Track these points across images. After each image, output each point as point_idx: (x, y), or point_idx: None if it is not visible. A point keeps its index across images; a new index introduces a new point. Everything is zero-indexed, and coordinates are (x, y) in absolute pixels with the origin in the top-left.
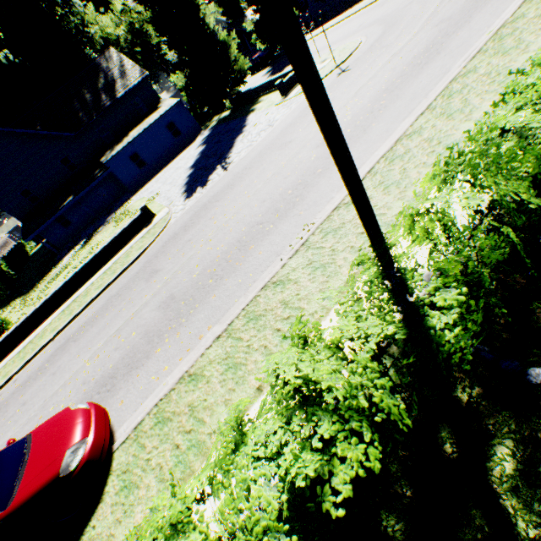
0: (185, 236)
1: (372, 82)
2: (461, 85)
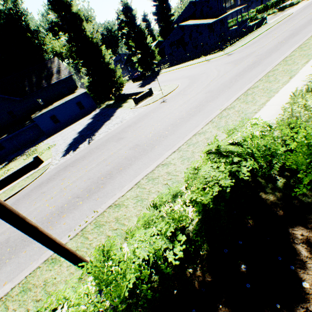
0: (45, 187)
1: (169, 115)
2: (195, 140)
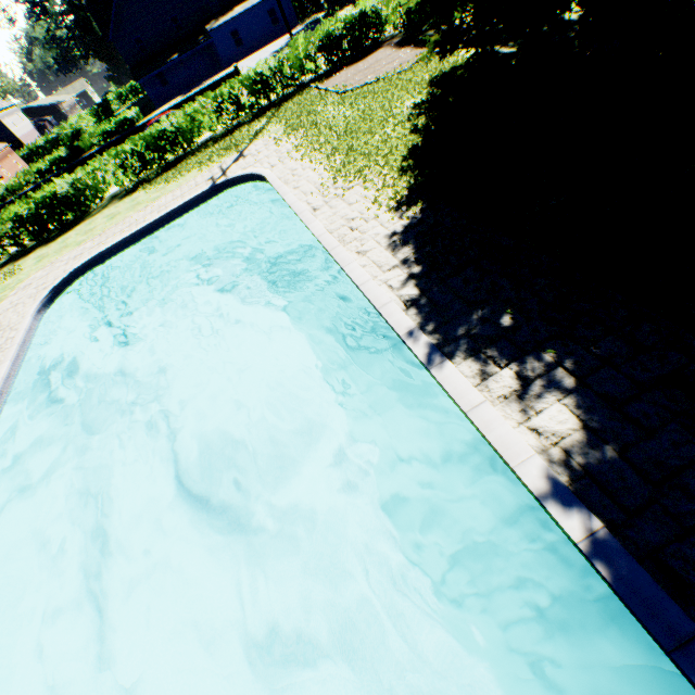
0: None
1: None
2: None
